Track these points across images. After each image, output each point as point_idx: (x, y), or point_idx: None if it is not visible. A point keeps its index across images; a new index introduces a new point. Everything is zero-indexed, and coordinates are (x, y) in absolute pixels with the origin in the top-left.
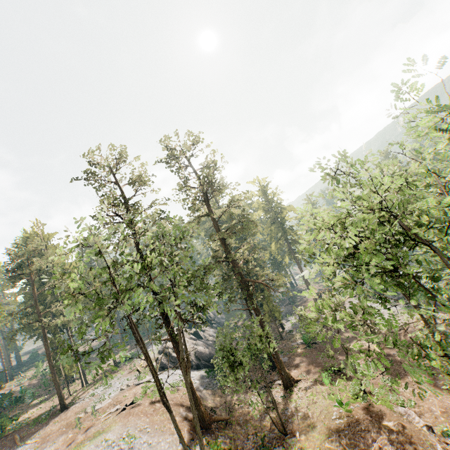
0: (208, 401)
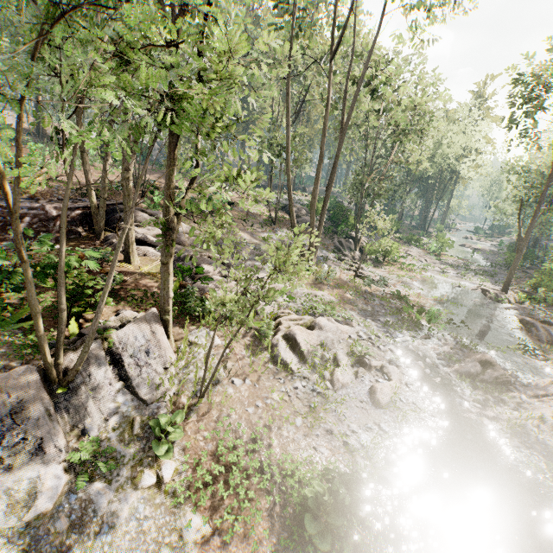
0: None
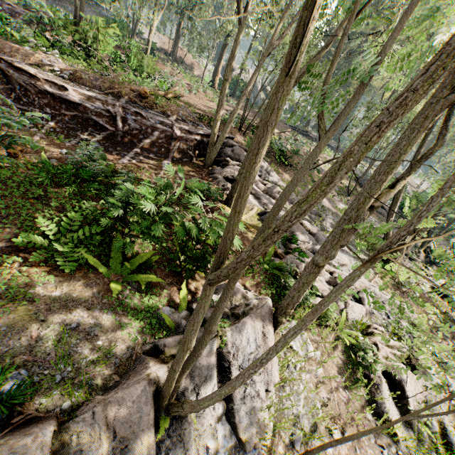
0: (196, 74)
